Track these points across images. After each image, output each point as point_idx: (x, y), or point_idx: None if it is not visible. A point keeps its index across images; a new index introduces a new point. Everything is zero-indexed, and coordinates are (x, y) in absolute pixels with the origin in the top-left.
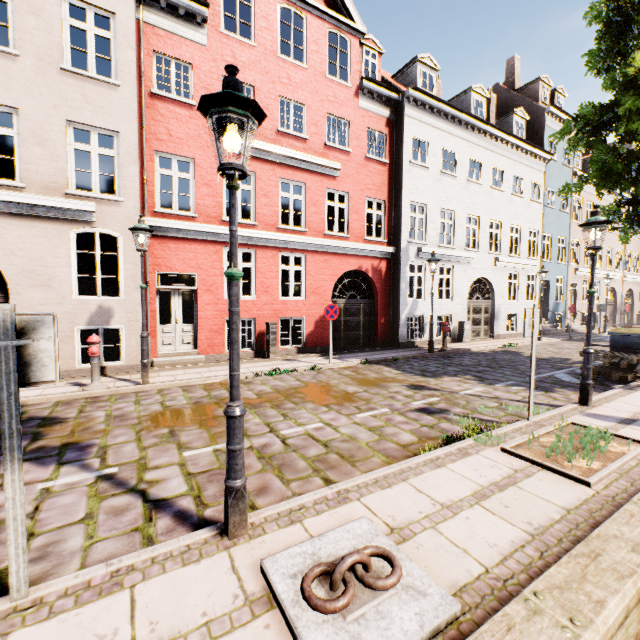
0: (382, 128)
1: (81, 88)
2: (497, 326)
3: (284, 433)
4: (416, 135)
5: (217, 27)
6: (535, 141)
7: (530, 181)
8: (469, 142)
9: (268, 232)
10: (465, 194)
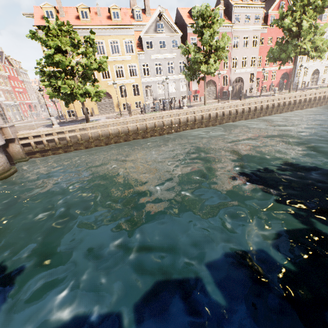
0: None
1: (253, 50)
2: (318, 82)
3: None
4: None
5: (268, 28)
6: None
7: None
8: None
9: (271, 67)
10: None
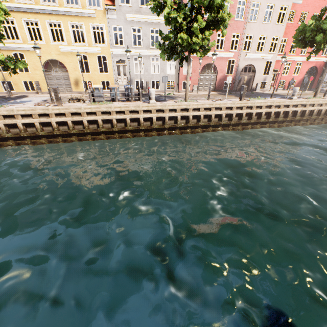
0: None
1: (277, 28)
2: None
3: None
4: None
5: None
6: None
7: None
8: None
9: (297, 57)
10: None
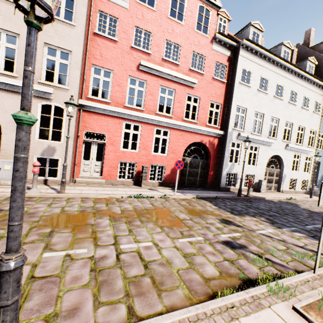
0: (224, 62)
1: (54, 26)
2: (283, 185)
3: (122, 247)
4: (245, 67)
5: None
6: (320, 77)
7: (314, 100)
8: (277, 74)
9: (150, 115)
10: (271, 104)
